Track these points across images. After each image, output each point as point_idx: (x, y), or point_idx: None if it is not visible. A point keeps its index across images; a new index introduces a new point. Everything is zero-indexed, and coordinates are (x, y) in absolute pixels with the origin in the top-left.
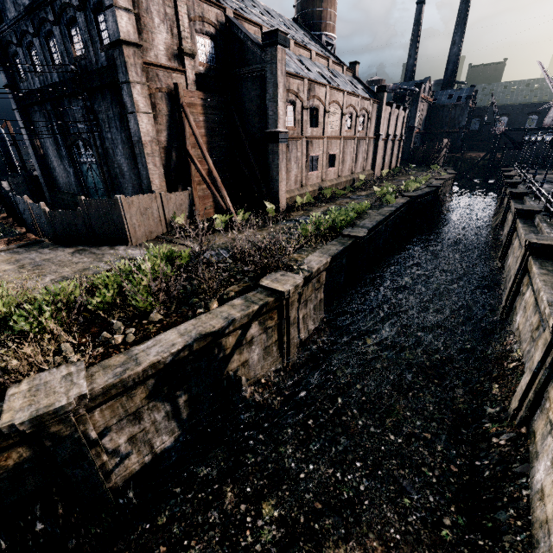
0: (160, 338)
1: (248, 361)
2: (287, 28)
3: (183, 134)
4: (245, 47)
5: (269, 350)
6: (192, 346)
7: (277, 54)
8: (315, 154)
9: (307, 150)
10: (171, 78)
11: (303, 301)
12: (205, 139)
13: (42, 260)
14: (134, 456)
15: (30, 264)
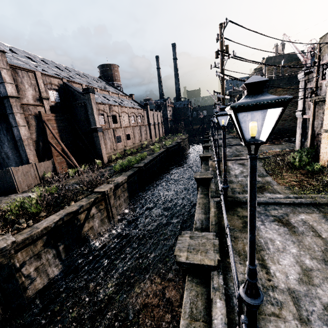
0: (47, 219)
1: (93, 227)
2: (96, 81)
3: (45, 133)
4: (75, 94)
5: (103, 221)
6: (63, 218)
7: (90, 96)
8: (119, 135)
9: (114, 134)
10: (36, 109)
11: (117, 197)
12: (58, 134)
13: None
14: (38, 279)
15: None
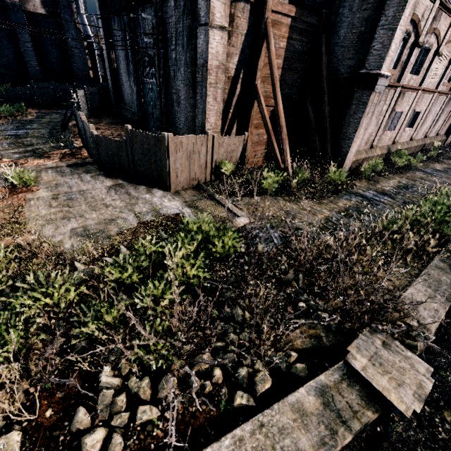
0: None
1: None
2: None
3: (256, 62)
4: None
5: None
6: None
7: None
8: (401, 109)
9: (394, 104)
10: None
11: None
12: (278, 72)
13: (78, 191)
14: None
15: (64, 195)
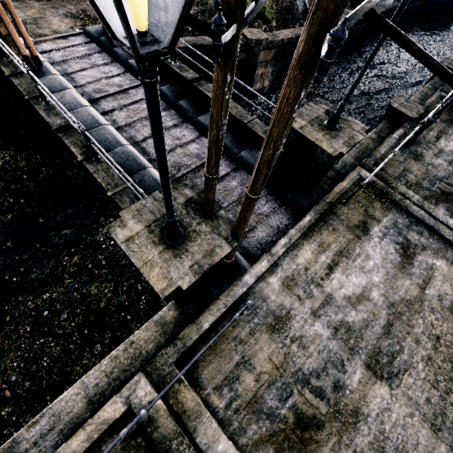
0: (281, 31)
1: None
2: None
3: None
4: None
5: None
6: (293, 39)
7: None
8: None
9: None
10: None
11: None
12: None
13: None
14: (258, 84)
15: None
